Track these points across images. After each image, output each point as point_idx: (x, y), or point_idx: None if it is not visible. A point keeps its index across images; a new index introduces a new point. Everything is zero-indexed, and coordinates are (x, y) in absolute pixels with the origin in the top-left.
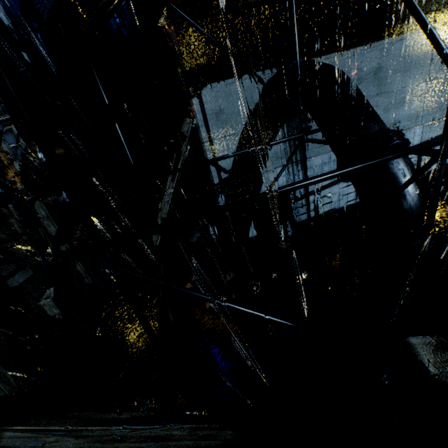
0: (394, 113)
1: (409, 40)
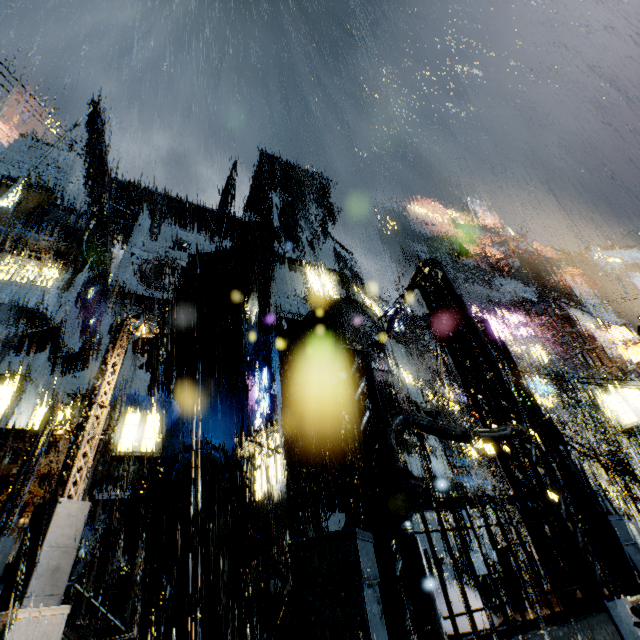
0: None
1: None
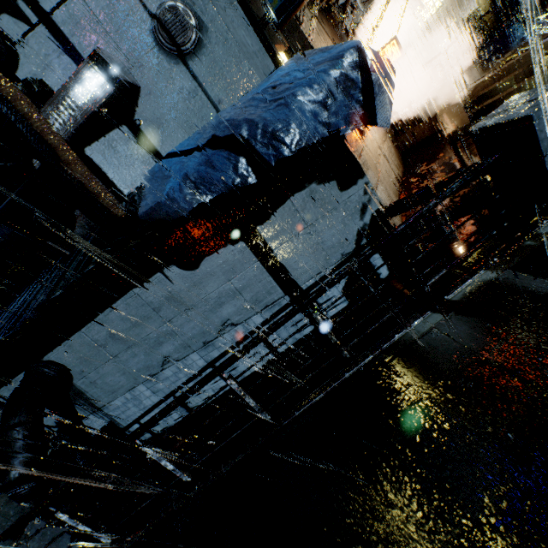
0: (158, 353)
1: (119, 307)
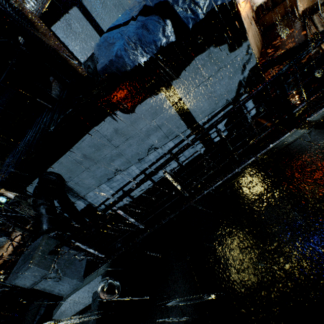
0: (112, 166)
1: (87, 139)
